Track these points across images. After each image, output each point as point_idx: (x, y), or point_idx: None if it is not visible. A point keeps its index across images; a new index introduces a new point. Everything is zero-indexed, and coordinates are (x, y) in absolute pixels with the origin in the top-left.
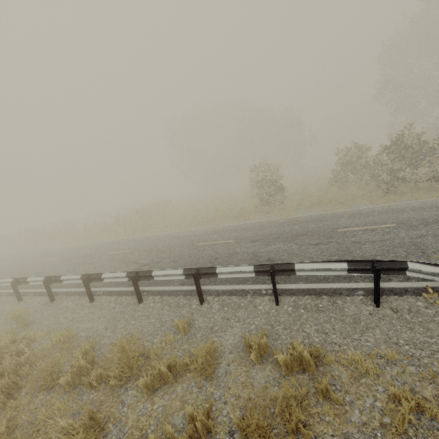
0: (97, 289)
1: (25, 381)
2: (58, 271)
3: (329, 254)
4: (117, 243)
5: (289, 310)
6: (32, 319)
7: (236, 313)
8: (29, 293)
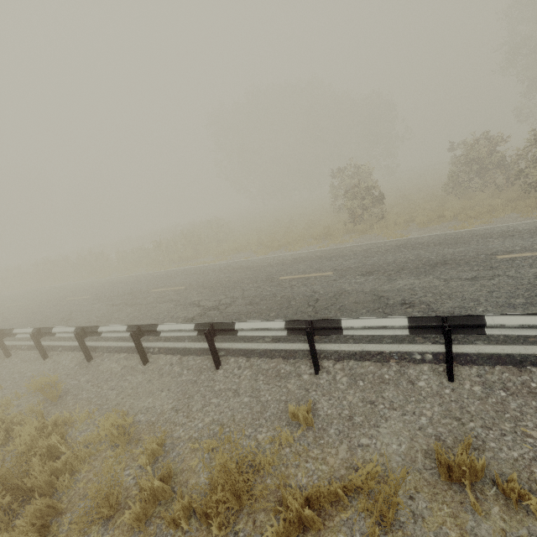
0: (149, 344)
1: (66, 501)
2: (91, 315)
3: (505, 294)
4: (163, 276)
5: (476, 391)
6: (65, 388)
7: (381, 392)
8: (56, 348)
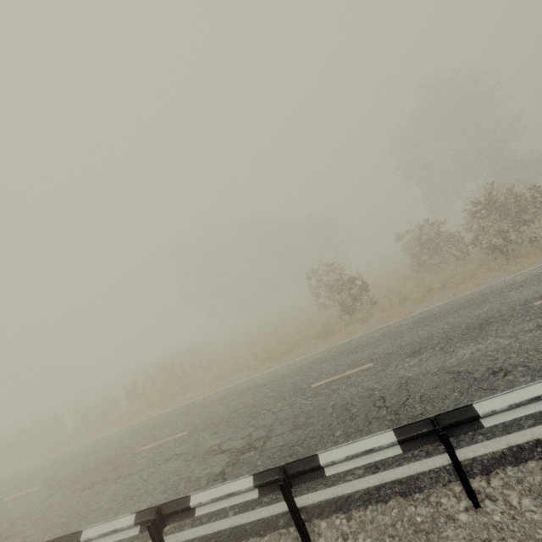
0: (167, 539)
1: None
2: (50, 517)
3: None
4: (148, 426)
5: None
6: None
7: None
8: None
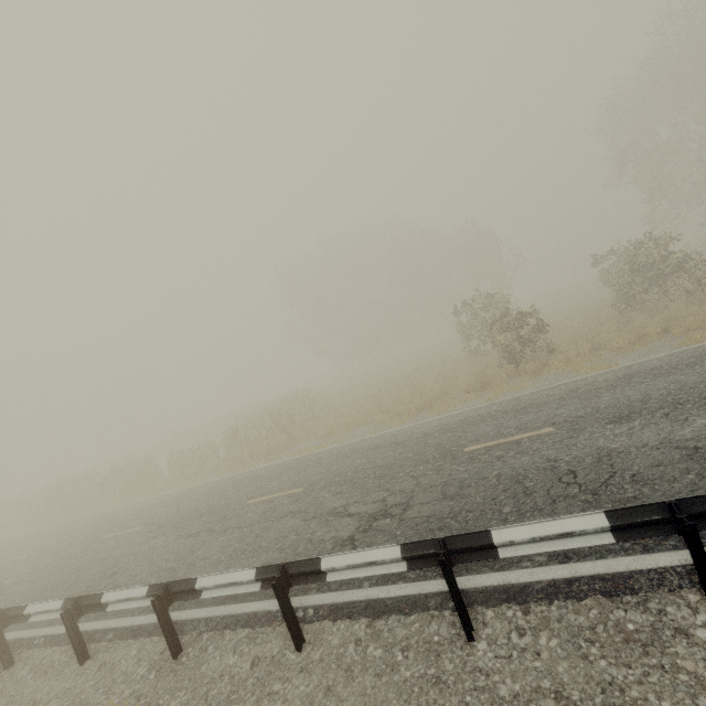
0: (290, 601)
1: None
2: (155, 560)
3: None
4: (254, 477)
5: None
6: None
7: None
8: (101, 634)
